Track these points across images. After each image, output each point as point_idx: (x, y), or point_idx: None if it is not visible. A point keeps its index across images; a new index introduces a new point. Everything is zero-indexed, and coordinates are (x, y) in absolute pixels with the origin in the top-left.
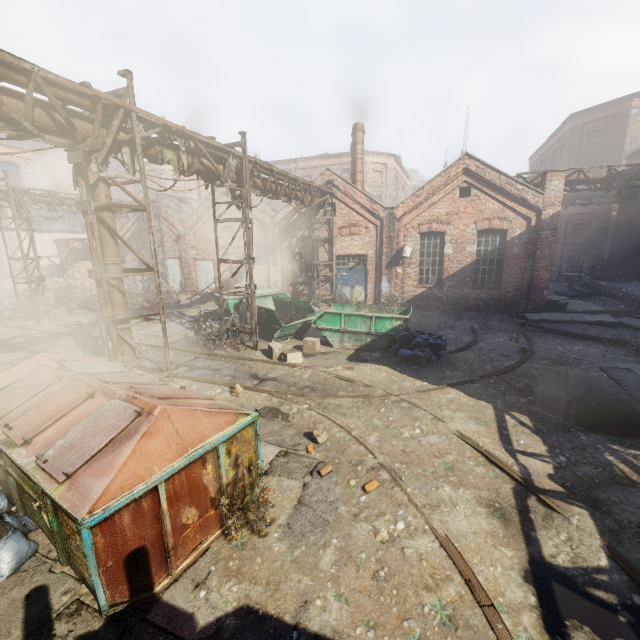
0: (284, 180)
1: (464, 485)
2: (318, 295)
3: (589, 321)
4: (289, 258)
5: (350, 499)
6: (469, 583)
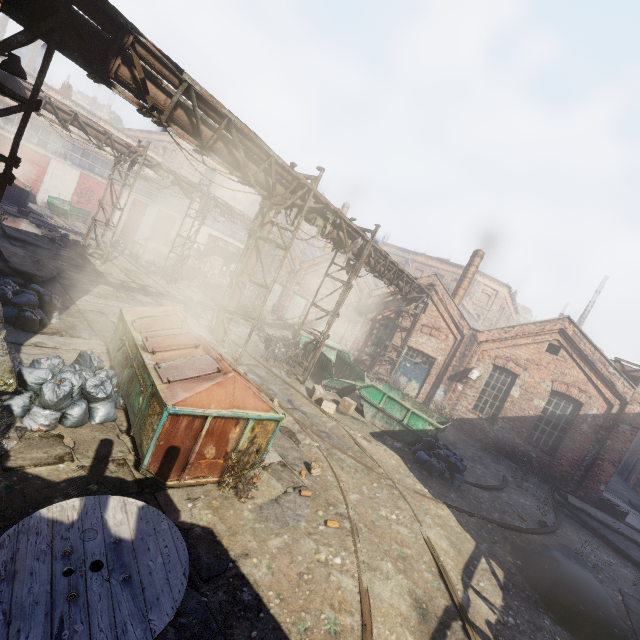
0: (393, 268)
1: (406, 575)
2: (376, 371)
3: (638, 542)
4: (368, 328)
5: (312, 521)
6: (364, 626)
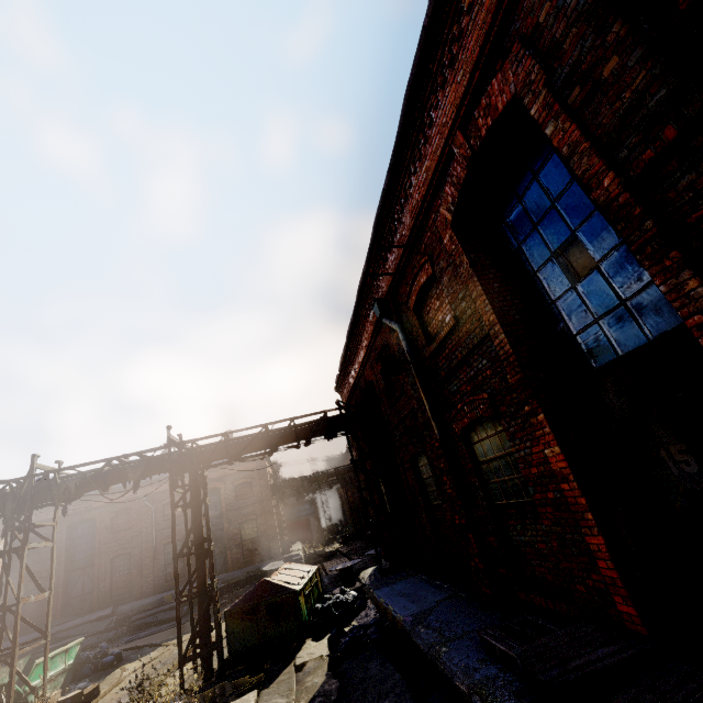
0: None
1: None
2: None
3: None
4: None
5: None
6: None
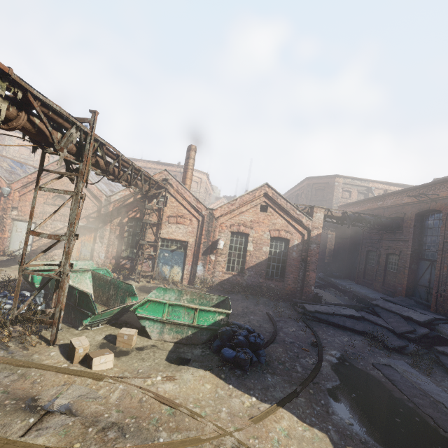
0: (128, 167)
1: None
2: (139, 270)
3: (345, 314)
4: (117, 234)
5: None
6: None
